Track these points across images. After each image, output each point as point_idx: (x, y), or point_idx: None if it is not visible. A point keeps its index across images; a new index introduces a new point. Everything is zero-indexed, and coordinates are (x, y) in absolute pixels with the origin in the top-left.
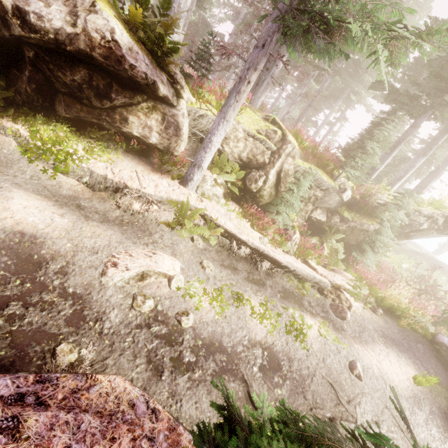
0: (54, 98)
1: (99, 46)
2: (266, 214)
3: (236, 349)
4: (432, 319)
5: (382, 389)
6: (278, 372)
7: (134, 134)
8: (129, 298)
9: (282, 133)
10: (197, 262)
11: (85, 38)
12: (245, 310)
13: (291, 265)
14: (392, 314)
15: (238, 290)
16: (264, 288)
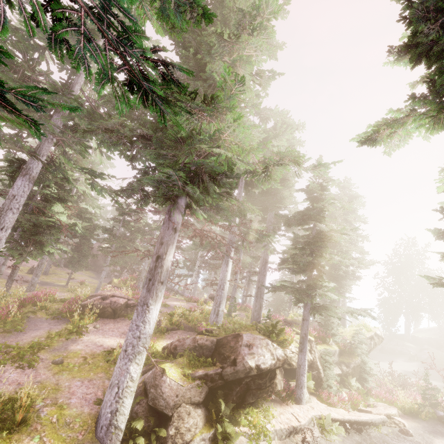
0: (245, 394)
1: (281, 361)
2: (325, 391)
3: None
4: (422, 402)
5: None
6: None
7: (279, 389)
8: None
9: None
10: None
11: (278, 361)
12: None
13: (371, 419)
14: (413, 414)
15: None
16: None
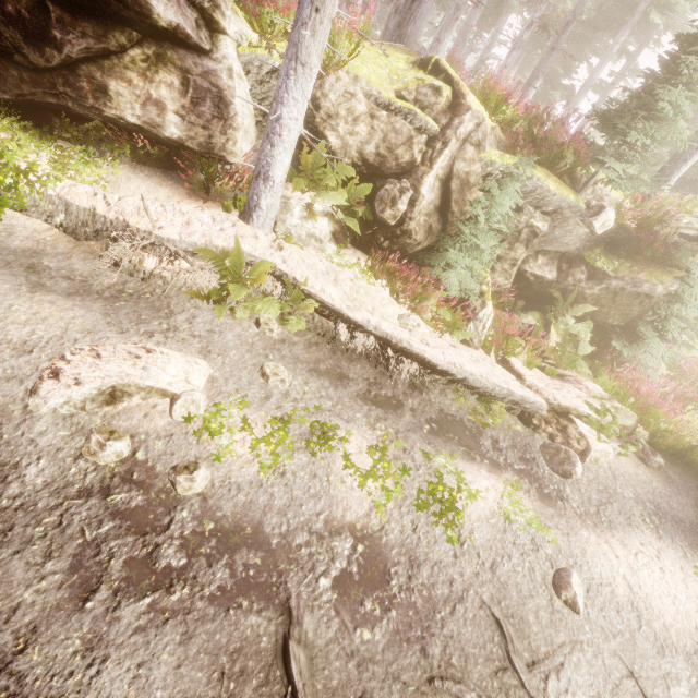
0: None
1: None
2: (423, 270)
3: (293, 540)
4: None
5: (628, 632)
6: (379, 589)
7: (128, 119)
8: (81, 437)
9: (453, 91)
10: (255, 365)
11: None
12: (332, 460)
13: (458, 369)
14: (688, 465)
15: (332, 418)
16: (396, 413)
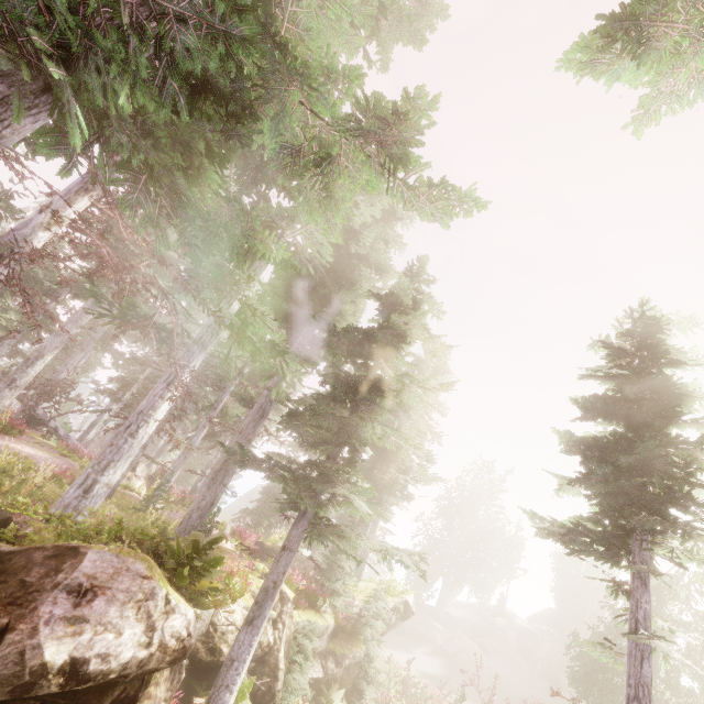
0: None
1: (172, 652)
2: None
3: None
4: None
5: None
6: None
7: None
8: None
9: None
10: None
11: (160, 653)
12: None
13: None
14: None
15: None
16: None
